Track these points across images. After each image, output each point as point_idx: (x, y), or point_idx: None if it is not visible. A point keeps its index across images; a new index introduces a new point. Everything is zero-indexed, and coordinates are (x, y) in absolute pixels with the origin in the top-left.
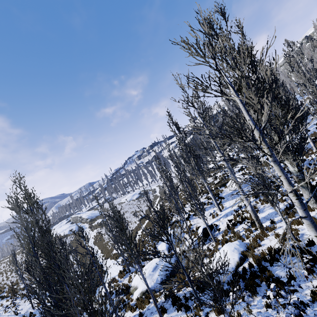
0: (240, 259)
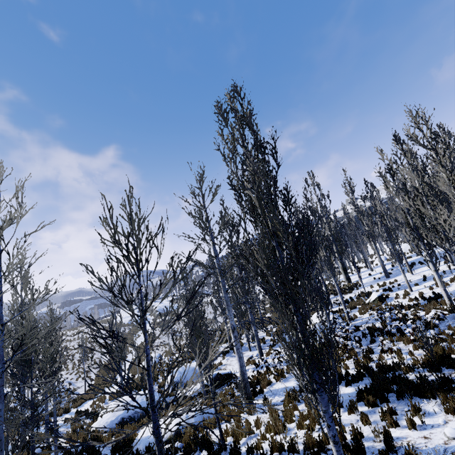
0: (176, 434)
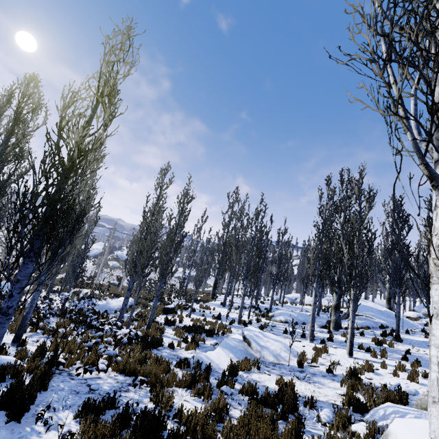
0: None
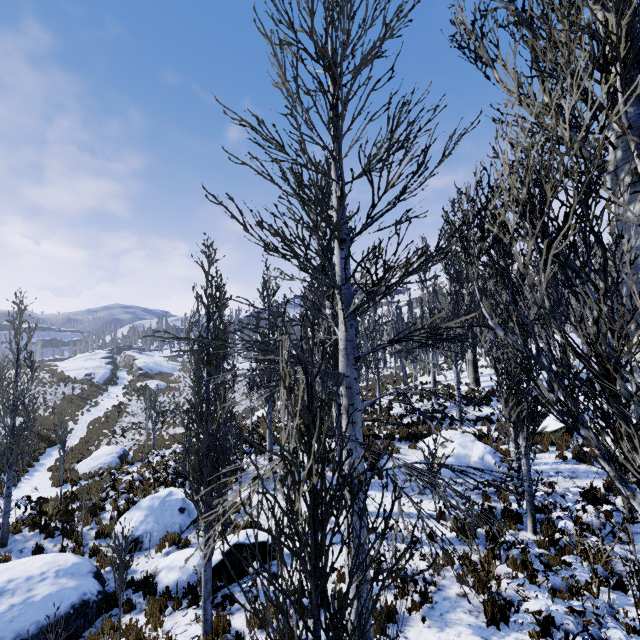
0: None
